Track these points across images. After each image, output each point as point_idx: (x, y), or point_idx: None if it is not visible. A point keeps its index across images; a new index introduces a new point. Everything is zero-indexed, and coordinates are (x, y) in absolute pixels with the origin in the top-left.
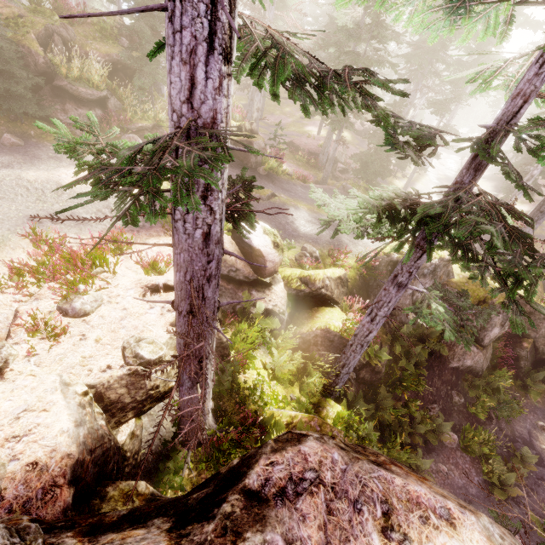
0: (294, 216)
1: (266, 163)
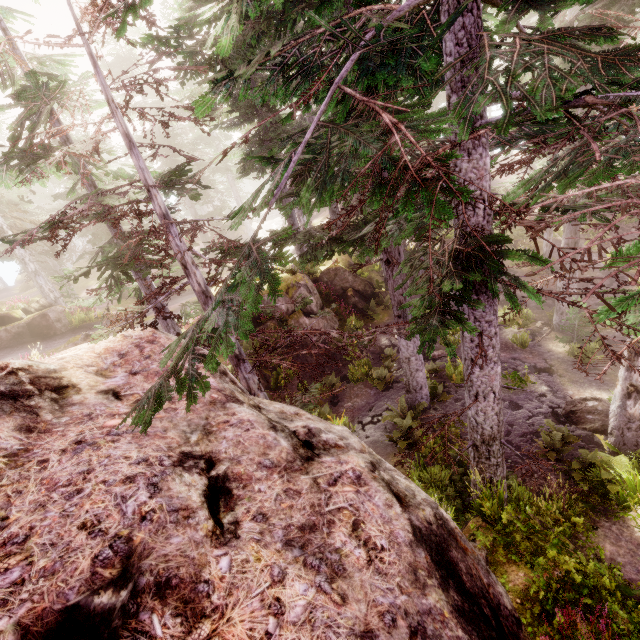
0: None
1: (73, 320)
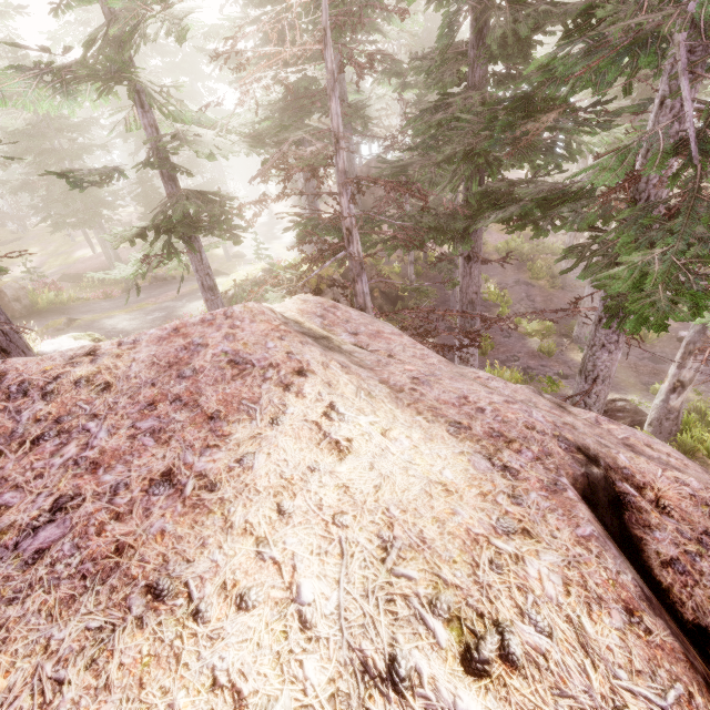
0: (112, 324)
1: (39, 300)
